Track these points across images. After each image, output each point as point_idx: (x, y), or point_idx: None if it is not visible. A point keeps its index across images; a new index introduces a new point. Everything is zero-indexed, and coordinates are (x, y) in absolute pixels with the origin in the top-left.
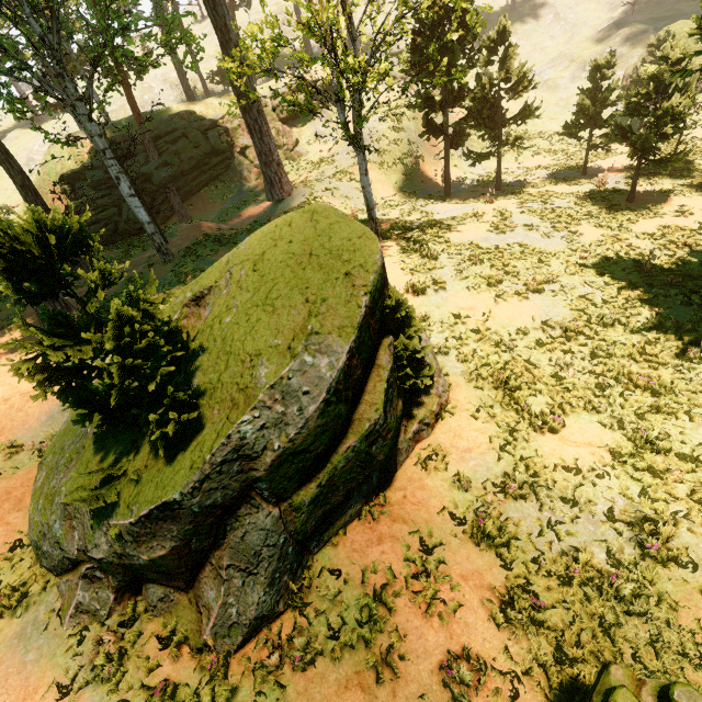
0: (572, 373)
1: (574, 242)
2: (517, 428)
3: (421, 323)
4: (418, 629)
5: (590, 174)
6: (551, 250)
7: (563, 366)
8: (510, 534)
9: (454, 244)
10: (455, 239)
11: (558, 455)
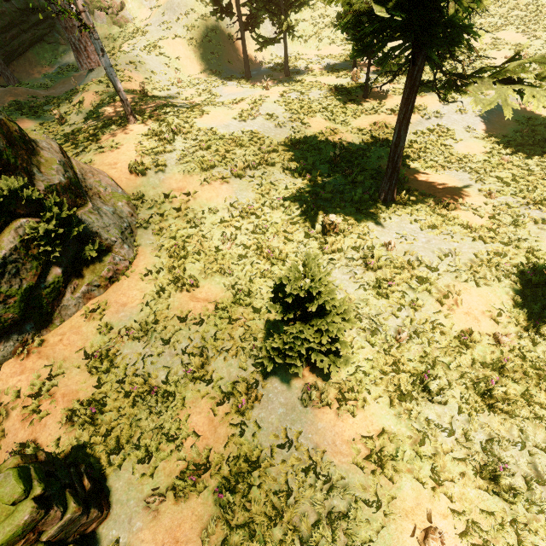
0: (228, 246)
1: (298, 133)
2: (165, 288)
3: (136, 201)
4: (16, 430)
5: (358, 68)
6: (275, 139)
7: (225, 240)
8: (116, 364)
9: (195, 129)
10: (201, 125)
11: (181, 308)
